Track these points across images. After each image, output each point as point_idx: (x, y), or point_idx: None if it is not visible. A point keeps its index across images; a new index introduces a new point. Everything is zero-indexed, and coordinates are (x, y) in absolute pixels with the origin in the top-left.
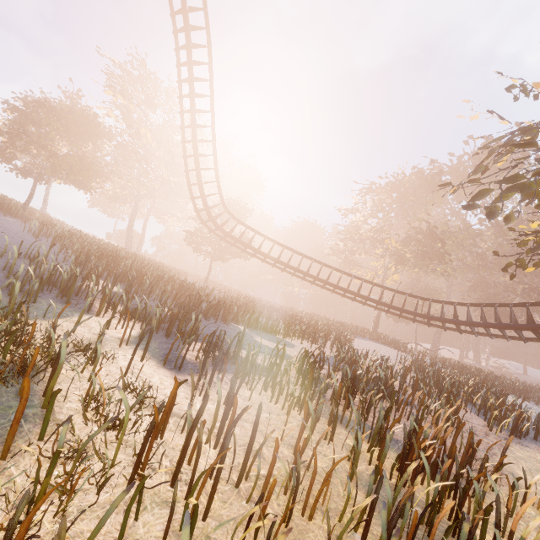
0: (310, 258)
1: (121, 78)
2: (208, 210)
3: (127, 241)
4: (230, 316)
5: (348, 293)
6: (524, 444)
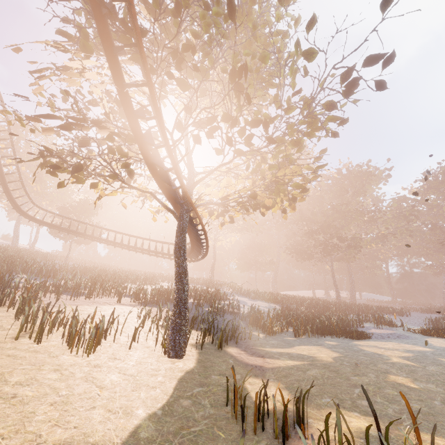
0: (108, 229)
1: (4, 127)
2: (18, 207)
3: (14, 240)
4: (5, 268)
5: (135, 248)
6: (135, 306)
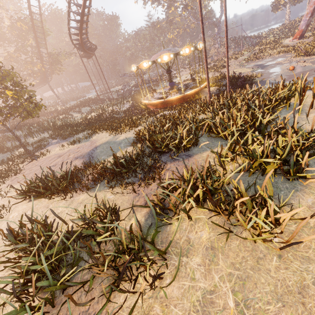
0: None
1: None
2: None
3: None
4: None
5: None
6: None
